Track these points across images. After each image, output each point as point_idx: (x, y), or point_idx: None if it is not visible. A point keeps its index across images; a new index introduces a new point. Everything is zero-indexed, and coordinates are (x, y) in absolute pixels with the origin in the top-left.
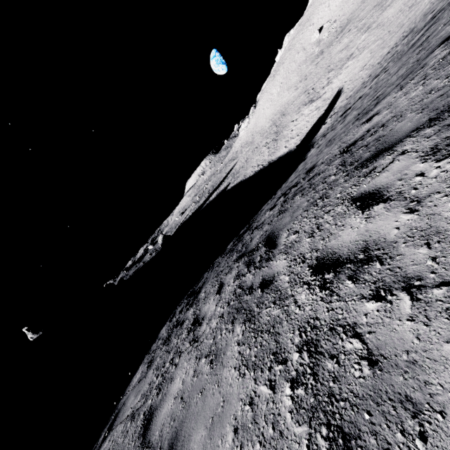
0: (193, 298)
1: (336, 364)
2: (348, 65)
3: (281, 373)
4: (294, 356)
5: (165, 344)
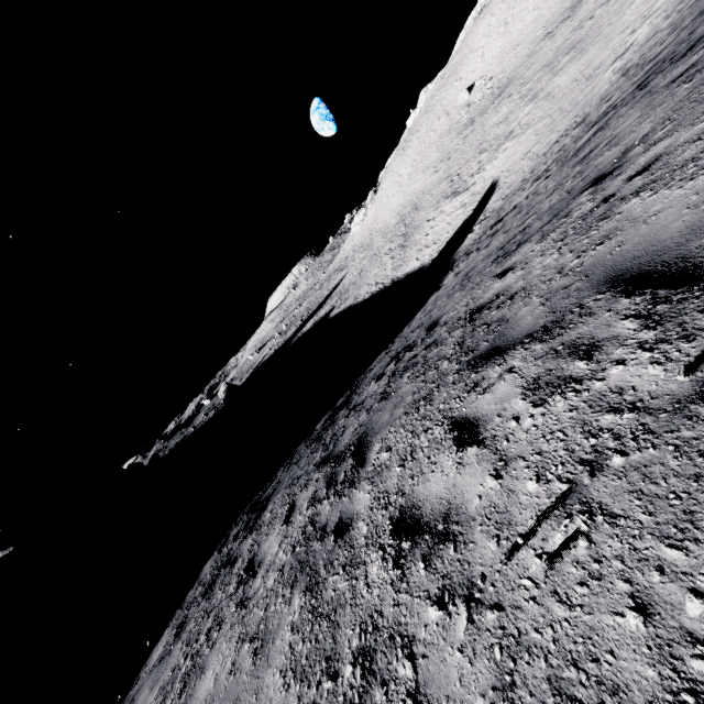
0: (255, 517)
1: (384, 696)
2: (506, 147)
3: (329, 694)
4: (347, 671)
5: (205, 597)
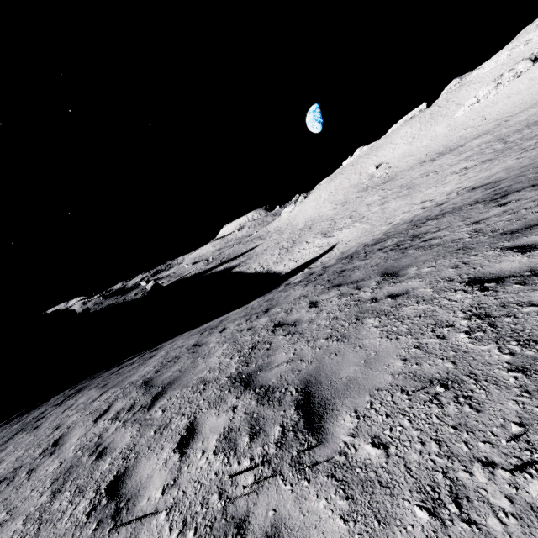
0: (54, 396)
1: None
2: (355, 226)
3: None
4: None
5: (10, 422)
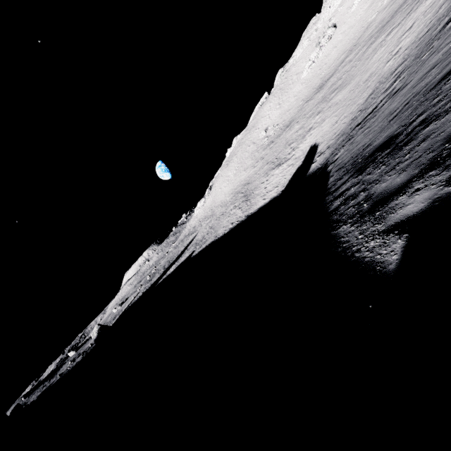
0: None
1: None
2: (311, 133)
3: None
4: None
5: None
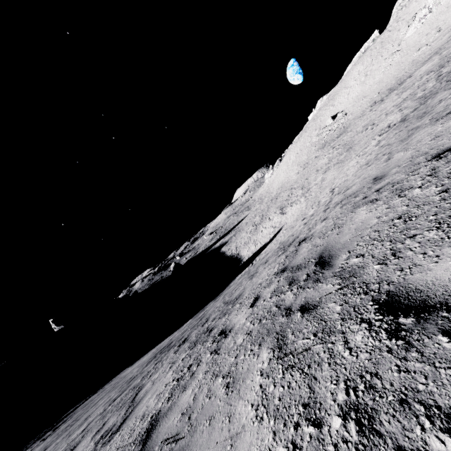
0: None
1: None
2: (301, 201)
3: None
4: None
5: None
